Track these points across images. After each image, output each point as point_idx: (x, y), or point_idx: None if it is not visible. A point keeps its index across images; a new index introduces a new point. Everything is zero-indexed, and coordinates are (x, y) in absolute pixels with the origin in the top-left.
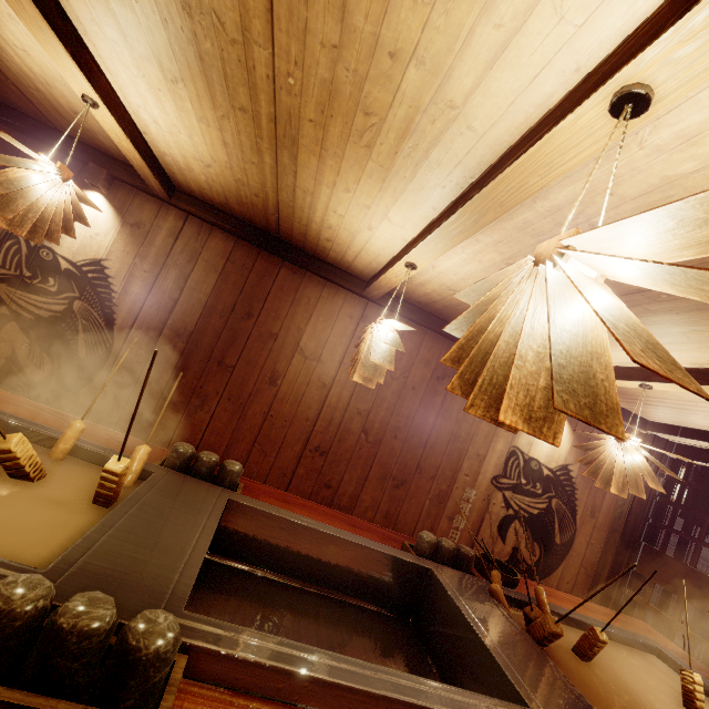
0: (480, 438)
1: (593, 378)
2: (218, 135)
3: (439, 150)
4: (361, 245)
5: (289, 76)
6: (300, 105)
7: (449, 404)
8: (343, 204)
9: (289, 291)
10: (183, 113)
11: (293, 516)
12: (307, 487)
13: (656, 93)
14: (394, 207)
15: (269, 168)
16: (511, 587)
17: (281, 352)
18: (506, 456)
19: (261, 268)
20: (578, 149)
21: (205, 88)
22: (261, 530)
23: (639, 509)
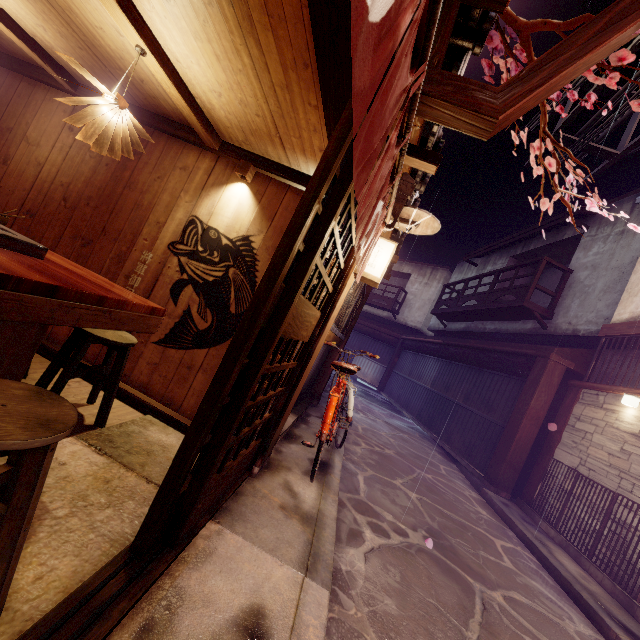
0: (161, 207)
1: None
2: None
3: None
4: None
5: None
6: None
7: (136, 178)
8: None
9: (25, 98)
10: None
11: None
12: None
13: None
14: None
15: None
16: None
17: (14, 141)
18: (185, 225)
19: (9, 83)
20: None
21: None
22: None
23: None
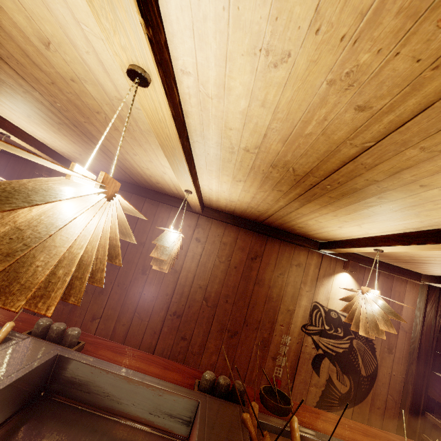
0: (288, 297)
1: (27, 265)
2: (67, 138)
3: (140, 123)
4: (171, 183)
5: (56, 103)
6: (74, 116)
7: (262, 276)
8: (141, 162)
9: (150, 216)
10: (47, 131)
11: (102, 364)
12: (170, 340)
13: (143, 68)
14: (160, 159)
15: (99, 150)
16: (282, 415)
17: (148, 253)
18: (310, 310)
19: (133, 205)
20: (159, 108)
21: (40, 117)
22: (79, 374)
23: (428, 344)
